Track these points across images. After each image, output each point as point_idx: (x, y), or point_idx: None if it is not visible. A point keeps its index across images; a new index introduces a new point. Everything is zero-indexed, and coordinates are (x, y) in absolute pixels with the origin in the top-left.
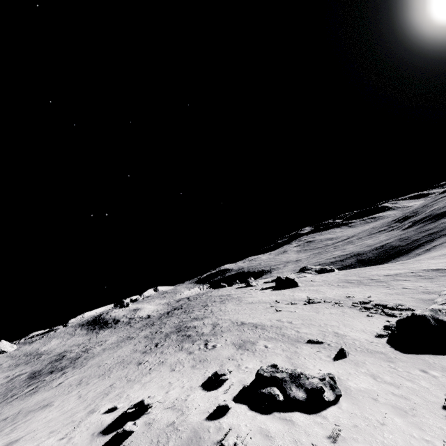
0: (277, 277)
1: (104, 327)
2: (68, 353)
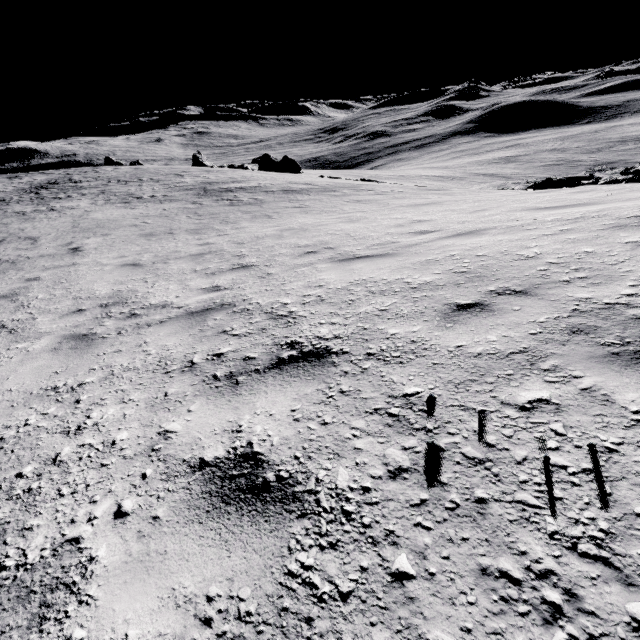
0: (265, 154)
1: None
2: None
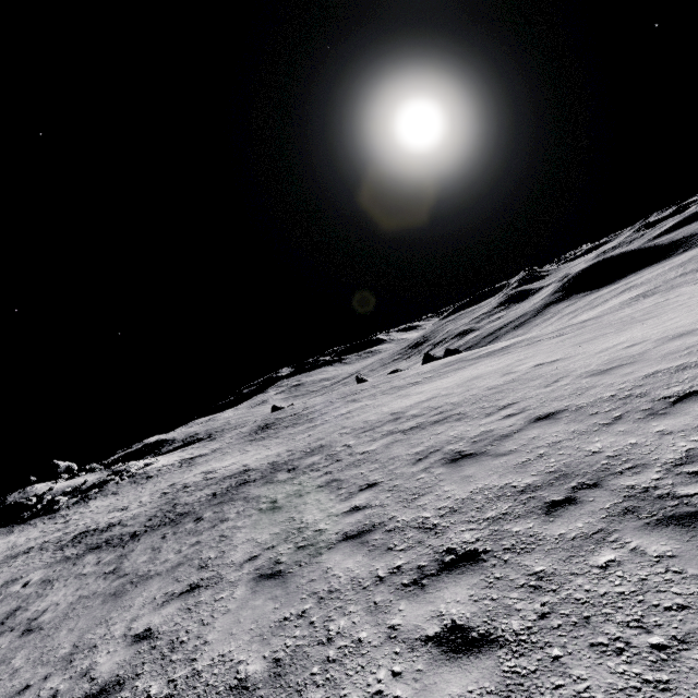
0: (426, 354)
1: (61, 506)
2: (86, 528)
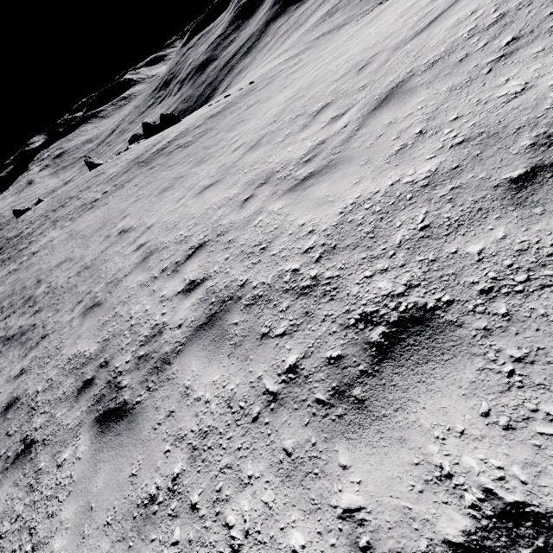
0: (144, 124)
1: None
2: None
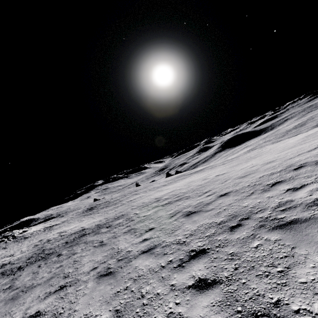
0: (167, 173)
1: None
2: None
